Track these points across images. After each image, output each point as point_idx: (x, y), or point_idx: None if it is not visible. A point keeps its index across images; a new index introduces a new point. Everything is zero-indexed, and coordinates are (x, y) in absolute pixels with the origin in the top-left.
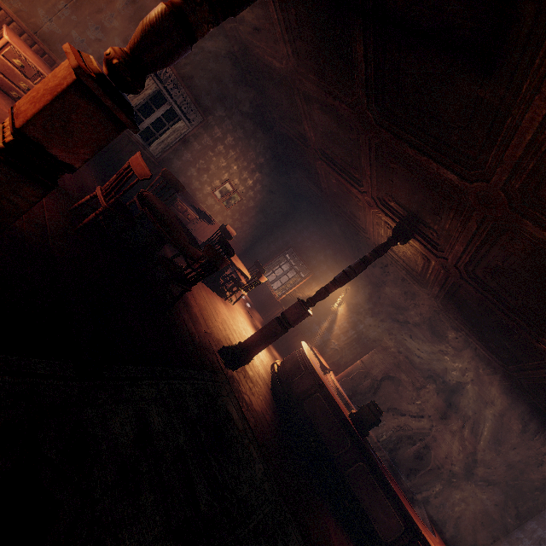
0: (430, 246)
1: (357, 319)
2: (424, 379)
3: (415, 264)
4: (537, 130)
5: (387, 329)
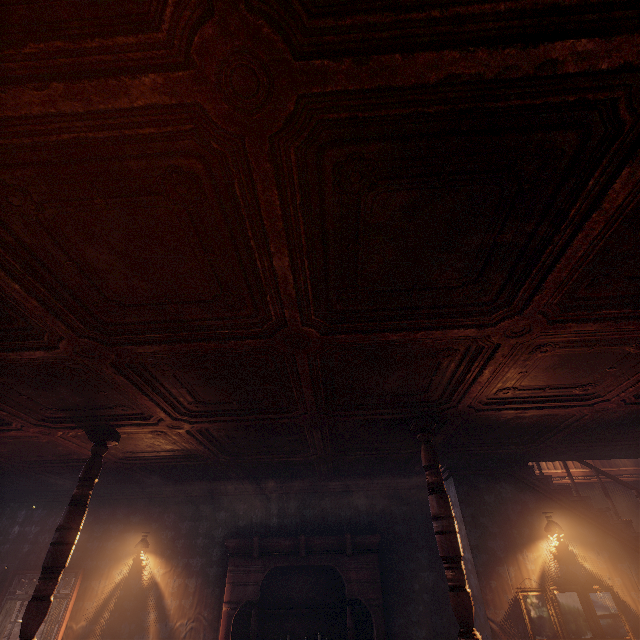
0: (135, 422)
1: (186, 558)
2: (296, 534)
3: (159, 447)
4: (2, 278)
5: (226, 529)
